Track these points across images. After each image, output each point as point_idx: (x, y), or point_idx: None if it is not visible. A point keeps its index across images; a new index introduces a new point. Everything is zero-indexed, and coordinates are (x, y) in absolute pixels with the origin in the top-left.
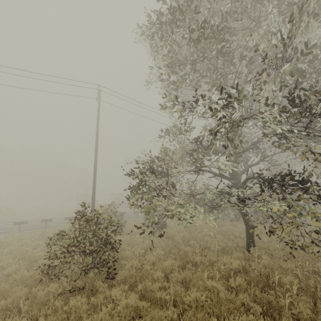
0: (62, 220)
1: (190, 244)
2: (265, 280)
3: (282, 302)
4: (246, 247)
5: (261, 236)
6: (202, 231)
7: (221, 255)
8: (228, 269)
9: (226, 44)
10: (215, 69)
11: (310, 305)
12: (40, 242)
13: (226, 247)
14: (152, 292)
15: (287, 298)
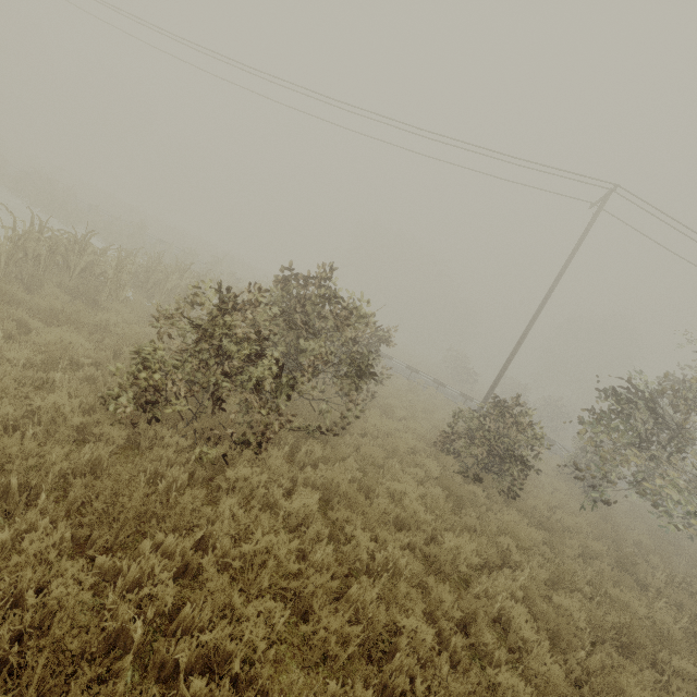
0: (430, 380)
1: (648, 559)
2: None
3: None
4: None
5: None
6: (692, 568)
7: None
8: None
9: None
10: None
11: None
12: (414, 398)
13: None
14: (558, 552)
15: None
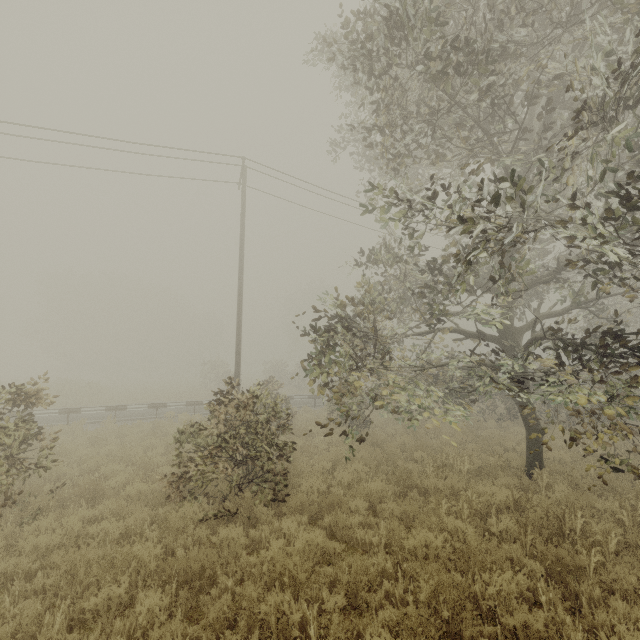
0: (183, 406)
1: (415, 458)
2: (556, 525)
3: (583, 560)
4: (525, 469)
5: (557, 451)
6: (439, 436)
7: (476, 479)
8: (487, 503)
9: (498, 78)
10: (473, 126)
11: (638, 570)
12: (154, 441)
13: (486, 466)
14: (348, 529)
15: (594, 556)
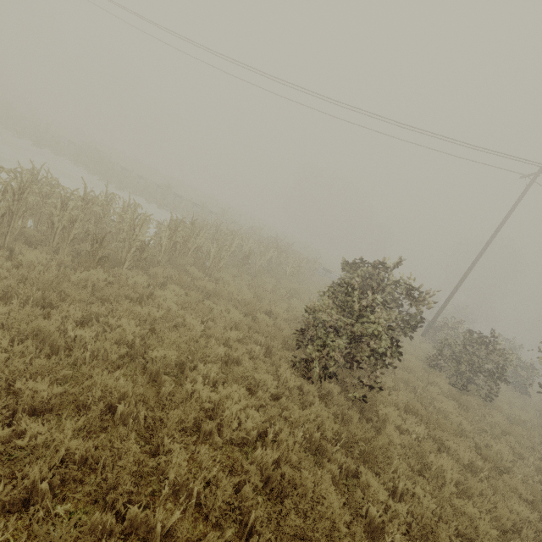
0: None
1: None
2: None
3: None
4: None
5: None
6: None
7: None
8: None
9: None
10: None
11: None
12: None
13: None
14: (529, 441)
15: None
